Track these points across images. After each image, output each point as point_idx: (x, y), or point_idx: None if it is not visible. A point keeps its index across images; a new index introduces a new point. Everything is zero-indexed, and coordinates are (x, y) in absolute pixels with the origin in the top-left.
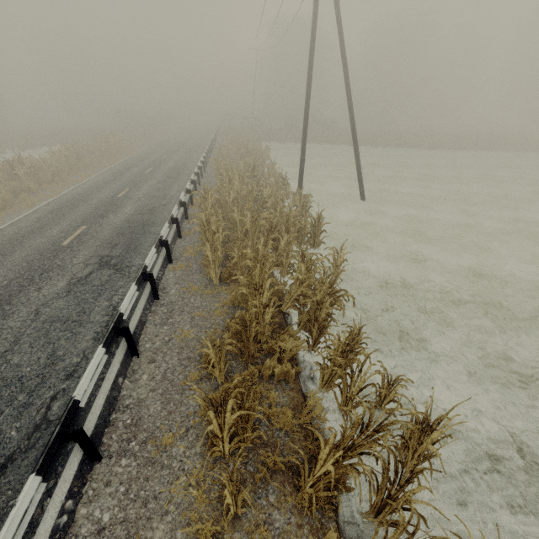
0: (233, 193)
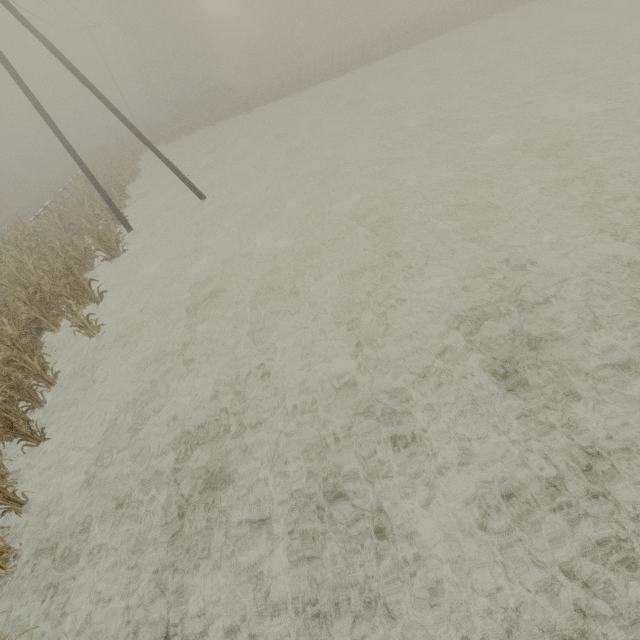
0: (10, 269)
